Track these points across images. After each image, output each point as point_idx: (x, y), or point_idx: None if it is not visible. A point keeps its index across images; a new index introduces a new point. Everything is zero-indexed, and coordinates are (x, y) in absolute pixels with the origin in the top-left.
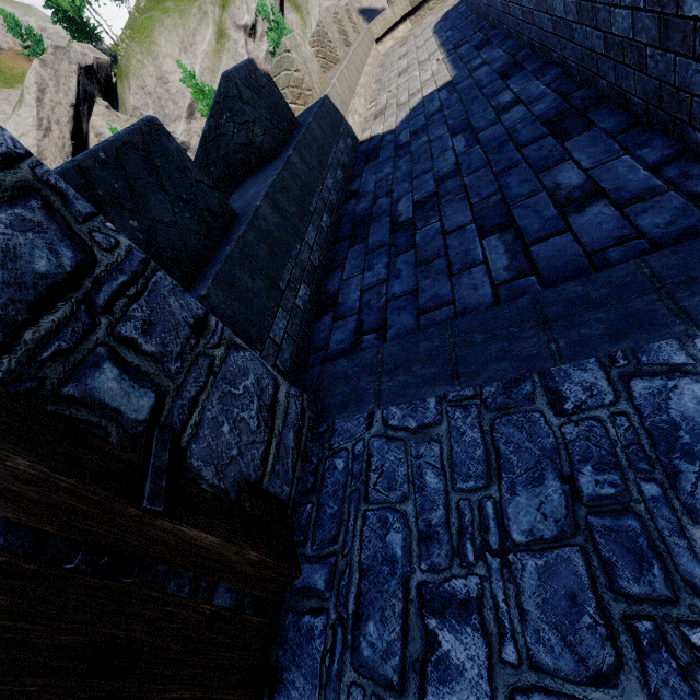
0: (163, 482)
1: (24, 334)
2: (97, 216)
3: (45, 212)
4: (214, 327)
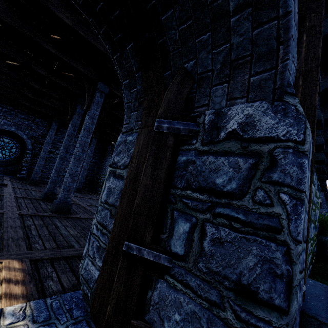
0: (135, 252)
1: (189, 190)
2: (283, 186)
3: (250, 166)
4: (258, 315)
